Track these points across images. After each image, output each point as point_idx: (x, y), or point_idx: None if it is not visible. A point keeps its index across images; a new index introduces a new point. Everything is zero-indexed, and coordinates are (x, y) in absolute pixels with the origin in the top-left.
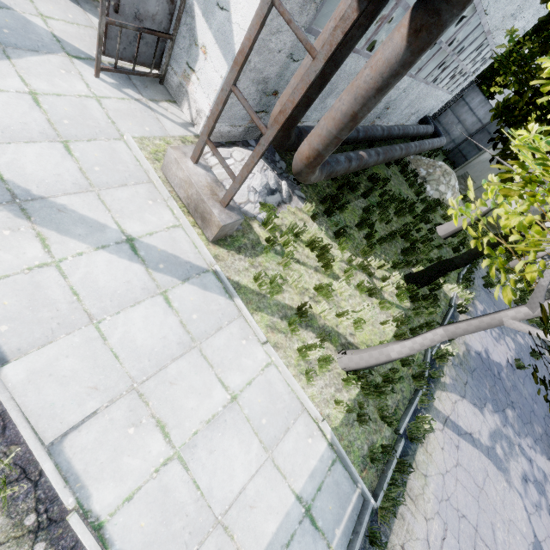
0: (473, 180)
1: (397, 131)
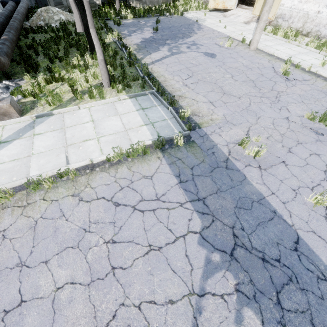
0: (59, 0)
1: (0, 19)
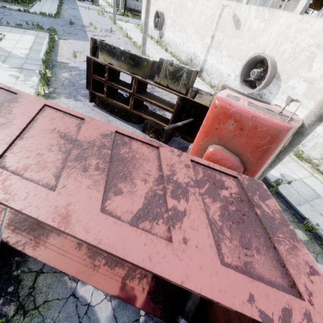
0: None
1: None
